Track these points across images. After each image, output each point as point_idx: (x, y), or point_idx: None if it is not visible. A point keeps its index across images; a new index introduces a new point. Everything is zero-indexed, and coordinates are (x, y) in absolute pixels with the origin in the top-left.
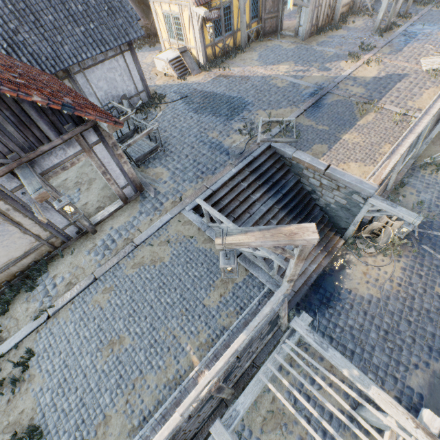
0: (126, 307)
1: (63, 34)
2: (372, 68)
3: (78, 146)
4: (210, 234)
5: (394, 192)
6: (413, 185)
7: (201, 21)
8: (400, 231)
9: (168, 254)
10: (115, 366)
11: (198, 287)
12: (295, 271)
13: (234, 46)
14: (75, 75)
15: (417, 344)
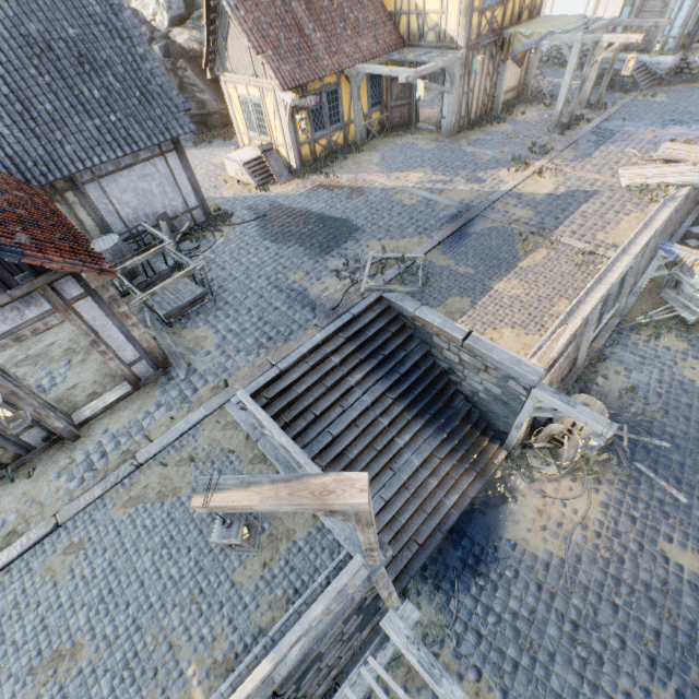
0: (99, 583)
1: (66, 129)
2: (547, 180)
3: (46, 304)
4: (265, 448)
5: (590, 369)
6: (620, 360)
7: (289, 111)
8: (588, 444)
9: (188, 482)
10: None
11: None
12: (368, 538)
13: (346, 143)
14: (84, 186)
15: (629, 652)
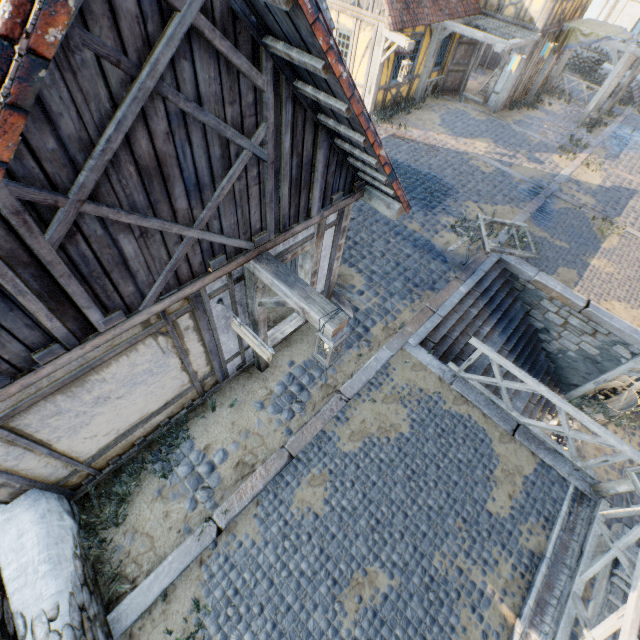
0: (362, 514)
1: None
2: (594, 173)
3: (312, 227)
4: (461, 390)
5: None
6: None
7: (391, 53)
8: None
9: (404, 419)
10: (376, 629)
11: (470, 479)
12: None
13: (407, 97)
14: None
15: None
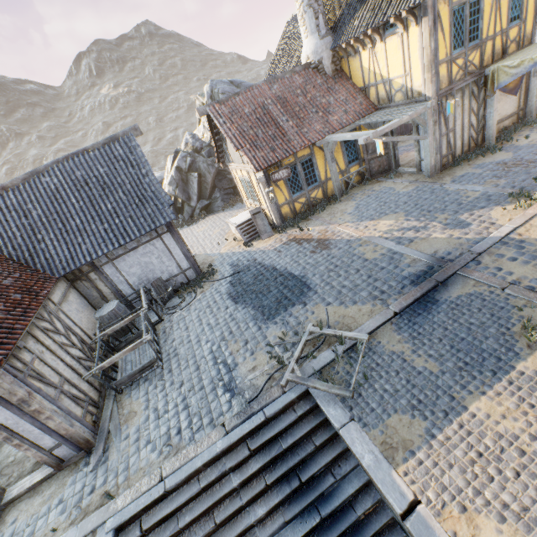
0: None
1: (85, 234)
2: None
3: None
4: None
5: None
6: None
7: (263, 185)
8: None
9: None
10: None
11: None
12: None
13: (324, 197)
14: (102, 267)
15: None
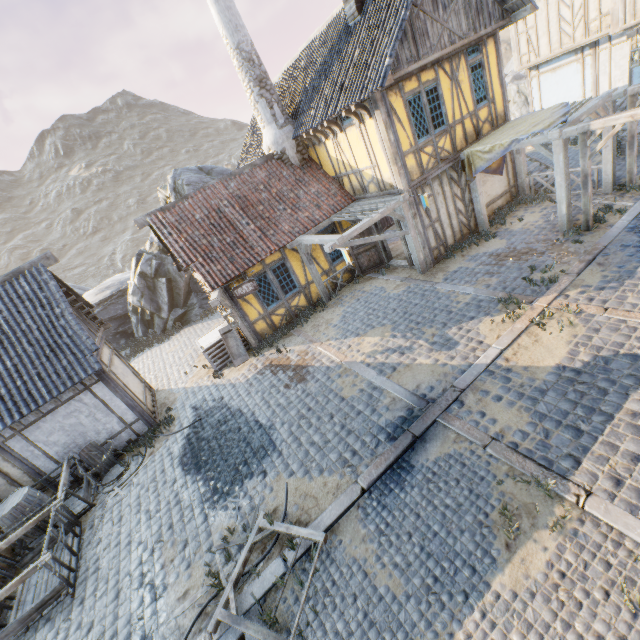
0: None
1: None
2: (555, 335)
3: None
4: None
5: None
6: None
7: (224, 304)
8: None
9: None
10: None
11: None
12: None
13: (309, 303)
14: (6, 442)
15: None
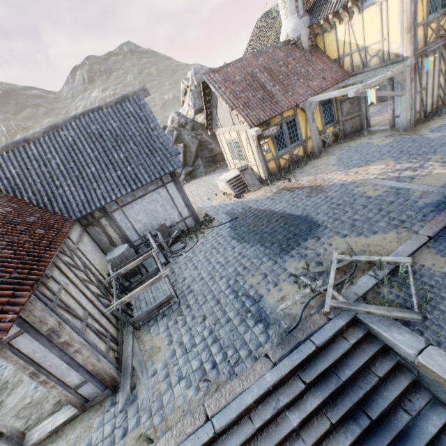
0: None
1: (100, 180)
2: None
3: None
4: None
5: None
6: None
7: (256, 140)
8: None
9: None
10: None
11: None
12: None
13: (305, 154)
14: (112, 213)
15: None
